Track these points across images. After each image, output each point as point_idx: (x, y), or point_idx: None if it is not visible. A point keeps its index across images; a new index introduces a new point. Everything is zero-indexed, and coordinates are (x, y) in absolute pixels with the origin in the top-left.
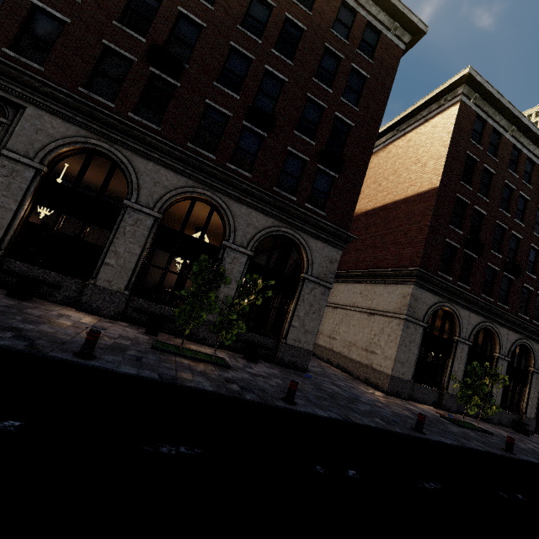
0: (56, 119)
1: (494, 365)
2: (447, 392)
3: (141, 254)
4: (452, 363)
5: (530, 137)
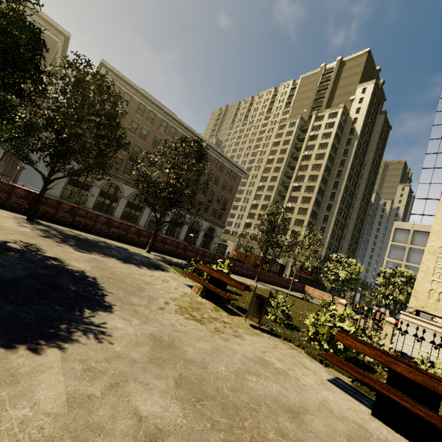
0: None
1: (119, 200)
2: (84, 206)
3: None
4: (89, 194)
5: (150, 101)
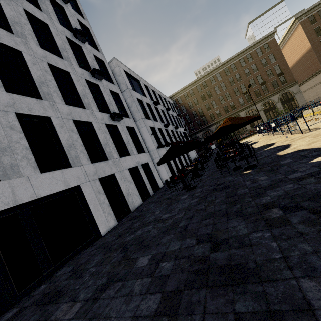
0: (242, 112)
1: None
2: None
3: (265, 116)
4: None
5: None
